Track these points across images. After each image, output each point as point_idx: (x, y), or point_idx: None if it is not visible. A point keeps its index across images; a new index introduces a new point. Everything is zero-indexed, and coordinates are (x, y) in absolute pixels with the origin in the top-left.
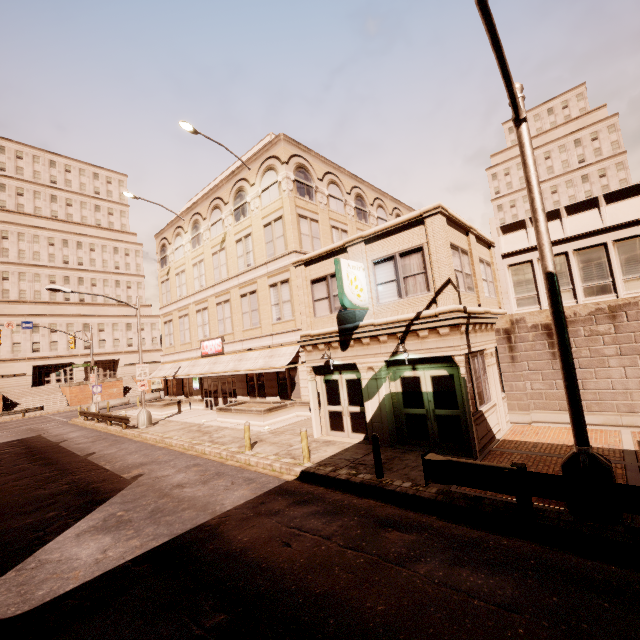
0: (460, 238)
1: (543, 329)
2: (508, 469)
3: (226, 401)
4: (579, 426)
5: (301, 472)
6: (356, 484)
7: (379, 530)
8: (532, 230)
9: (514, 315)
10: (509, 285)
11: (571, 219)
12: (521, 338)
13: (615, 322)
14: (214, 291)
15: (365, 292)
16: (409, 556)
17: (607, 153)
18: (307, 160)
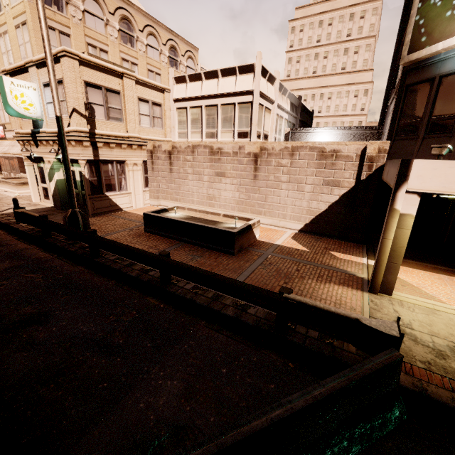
0: (109, 80)
1: (168, 154)
2: (35, 216)
3: (16, 176)
4: (70, 199)
5: None
6: (2, 223)
7: None
8: (189, 85)
9: (158, 142)
10: (176, 122)
11: (206, 83)
12: (159, 157)
13: (193, 155)
14: None
15: (37, 107)
16: None
17: (365, 33)
18: None
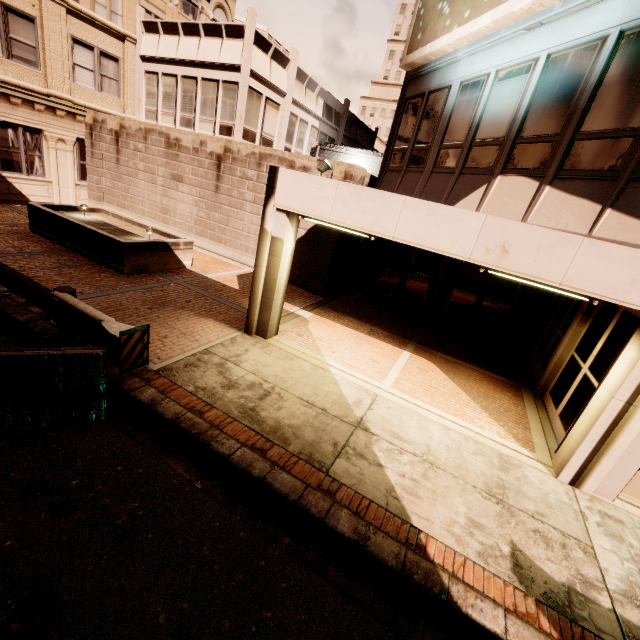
0: None
1: (115, 135)
2: None
3: None
4: None
5: None
6: None
7: None
8: (163, 39)
9: (102, 115)
10: (143, 93)
11: (185, 40)
12: (104, 139)
13: (146, 143)
14: None
15: None
16: None
17: None
18: None
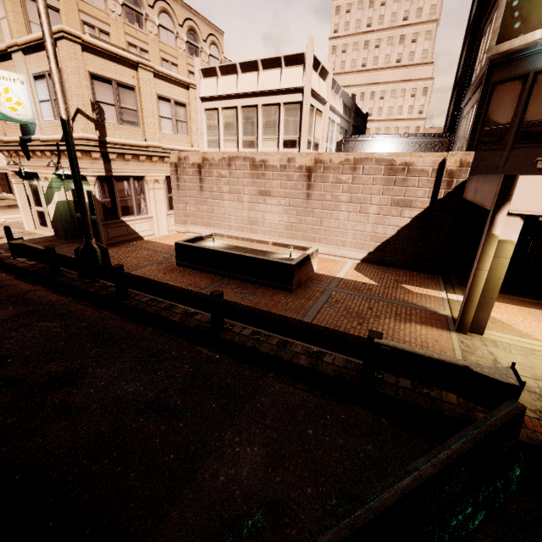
0: (120, 71)
1: (197, 167)
2: (39, 249)
3: None
4: (83, 227)
5: None
6: None
7: None
8: (221, 80)
9: (183, 153)
10: (204, 127)
11: (243, 77)
12: (186, 172)
13: (230, 169)
14: None
15: (26, 107)
16: None
17: (425, 17)
18: None
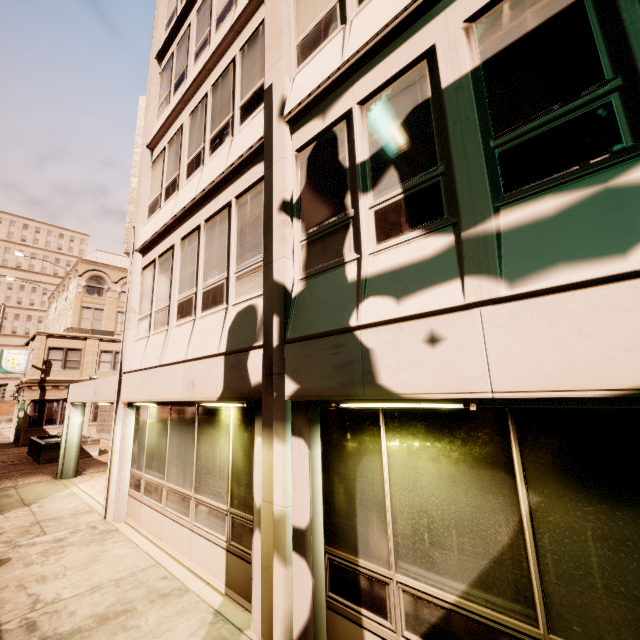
0: (73, 343)
1: None
2: None
3: None
4: None
5: None
6: None
7: None
8: None
9: None
10: None
11: None
12: None
13: None
14: None
15: (23, 365)
16: None
17: None
18: (104, 272)
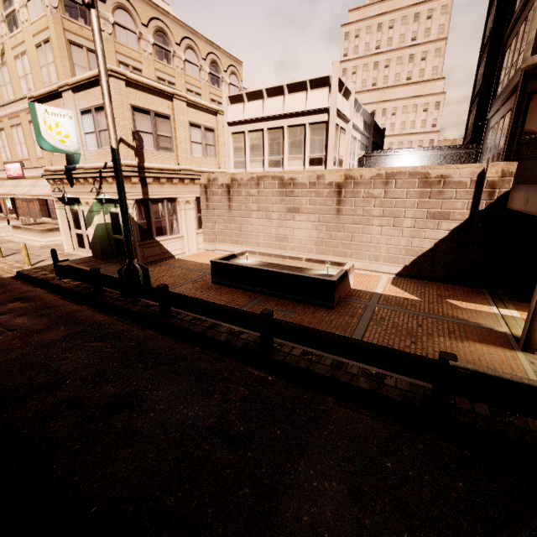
0: (157, 102)
1: (226, 188)
2: (85, 270)
3: (36, 221)
4: (127, 248)
5: (16, 272)
6: (39, 279)
7: (9, 302)
8: (247, 105)
9: (213, 175)
10: (231, 150)
11: (269, 101)
12: (215, 192)
13: (258, 188)
14: (6, 112)
15: (73, 139)
16: (3, 313)
17: (433, 36)
18: None
